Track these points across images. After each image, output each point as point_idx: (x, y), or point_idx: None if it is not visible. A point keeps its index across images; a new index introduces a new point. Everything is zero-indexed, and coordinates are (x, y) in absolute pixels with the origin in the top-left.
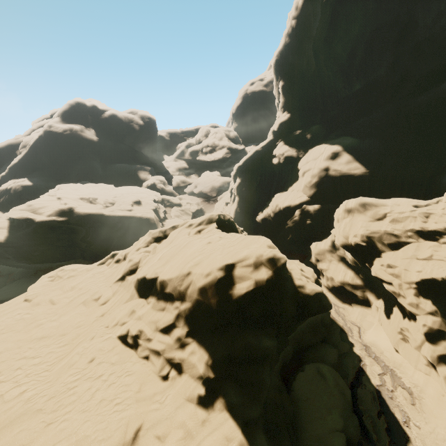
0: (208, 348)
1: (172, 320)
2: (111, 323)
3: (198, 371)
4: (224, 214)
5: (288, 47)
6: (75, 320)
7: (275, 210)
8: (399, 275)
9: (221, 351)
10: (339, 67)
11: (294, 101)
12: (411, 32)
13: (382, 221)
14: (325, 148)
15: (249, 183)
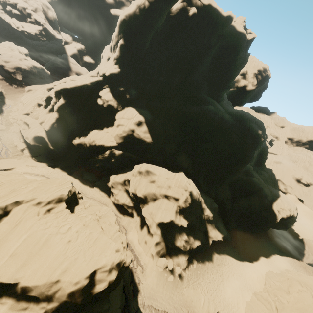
0: None
1: None
2: None
3: None
4: (71, 189)
5: (136, 17)
6: None
7: (92, 143)
8: (153, 216)
9: None
10: (159, 61)
11: (126, 61)
12: (194, 73)
13: (153, 183)
14: (136, 115)
15: (73, 108)
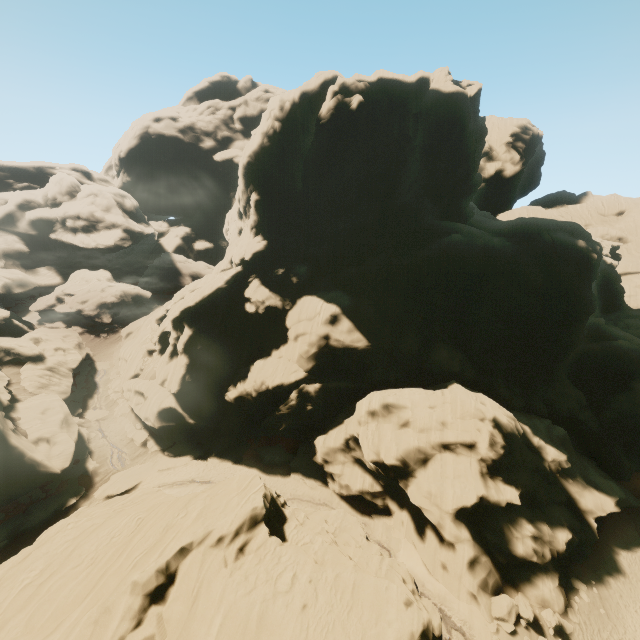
0: None
1: None
2: None
3: None
4: (265, 493)
5: (266, 151)
6: None
7: (260, 388)
8: (436, 500)
9: None
10: (328, 200)
11: (272, 224)
12: (397, 192)
13: (407, 427)
14: (321, 307)
15: (209, 337)
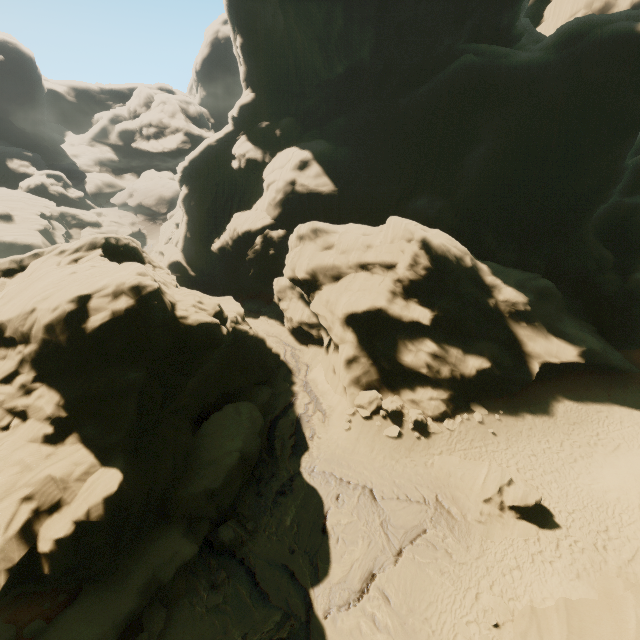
0: (60, 390)
1: (14, 367)
2: None
3: (46, 412)
4: (119, 238)
5: None
6: None
7: (233, 235)
8: (331, 307)
9: (77, 390)
10: (314, 33)
11: (260, 73)
12: (393, 5)
13: (330, 250)
14: (293, 153)
15: (201, 195)
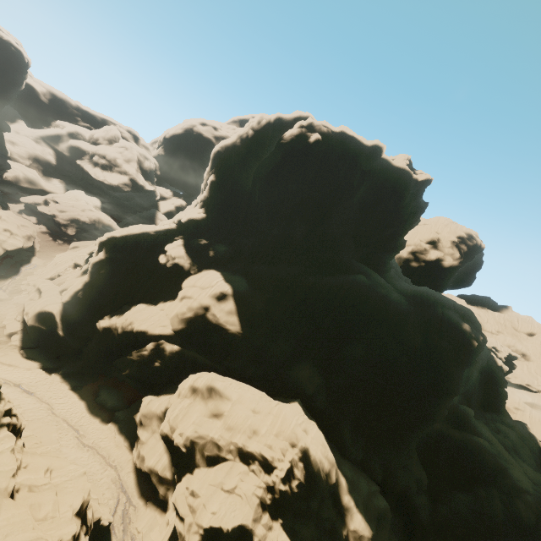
0: None
1: None
2: None
3: None
4: None
5: (236, 148)
6: None
7: (127, 327)
8: (196, 510)
9: None
10: (269, 205)
11: (217, 204)
12: (326, 221)
13: (218, 419)
14: (217, 282)
15: (116, 268)
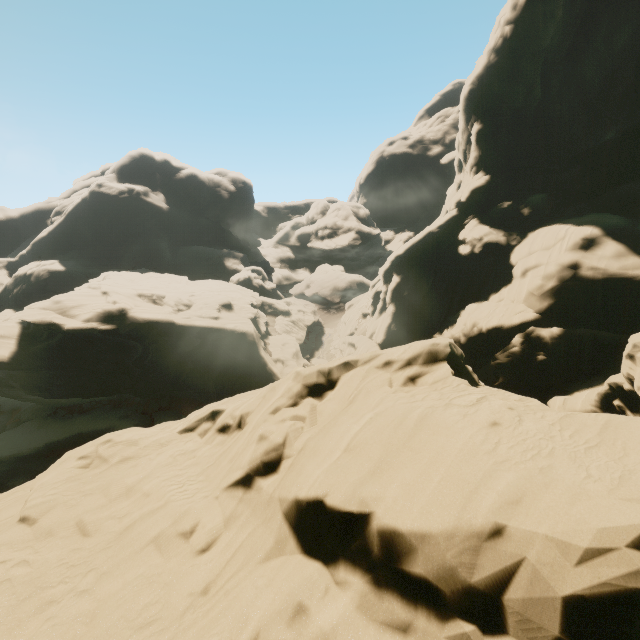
0: None
1: None
2: (236, 633)
3: None
4: (453, 344)
5: (492, 69)
6: (136, 601)
7: (471, 331)
8: None
9: None
10: (583, 100)
11: (497, 155)
12: None
13: None
14: (566, 231)
15: (416, 284)
